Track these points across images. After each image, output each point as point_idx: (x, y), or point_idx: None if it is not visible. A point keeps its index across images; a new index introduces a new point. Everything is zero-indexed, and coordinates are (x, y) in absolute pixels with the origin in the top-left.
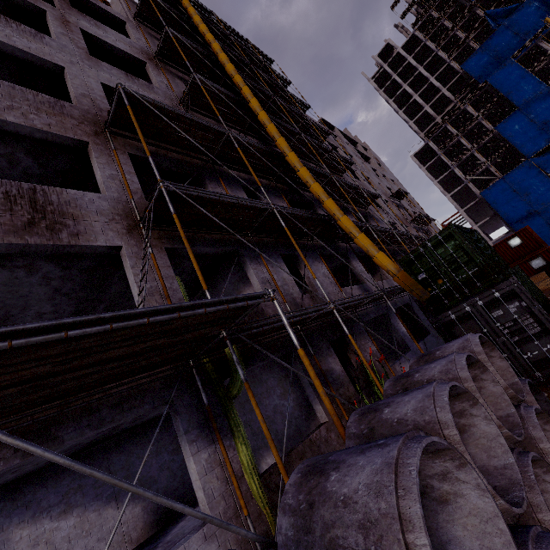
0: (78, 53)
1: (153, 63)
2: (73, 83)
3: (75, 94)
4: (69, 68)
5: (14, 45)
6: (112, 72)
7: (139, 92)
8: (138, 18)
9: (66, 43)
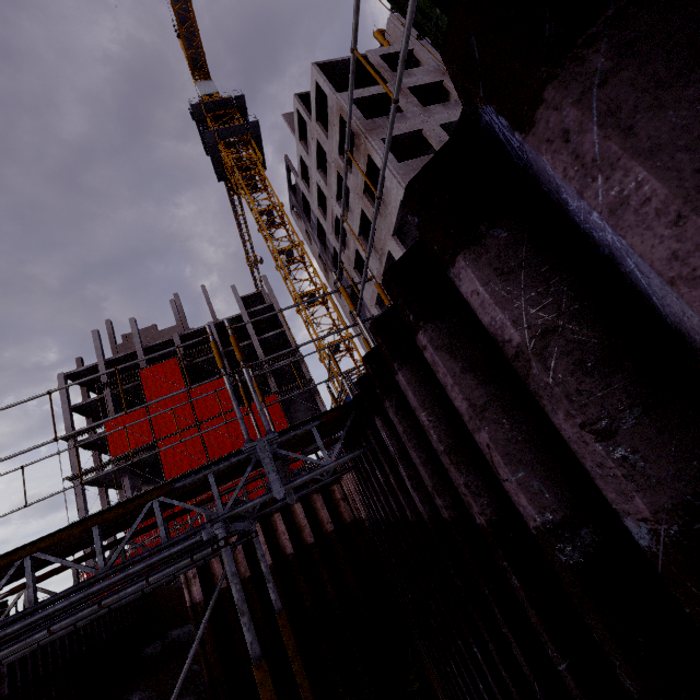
0: (419, 112)
1: (446, 76)
2: (432, 137)
3: (437, 145)
4: (424, 128)
5: (404, 133)
6: (437, 111)
7: (455, 115)
8: (415, 33)
9: (412, 109)
